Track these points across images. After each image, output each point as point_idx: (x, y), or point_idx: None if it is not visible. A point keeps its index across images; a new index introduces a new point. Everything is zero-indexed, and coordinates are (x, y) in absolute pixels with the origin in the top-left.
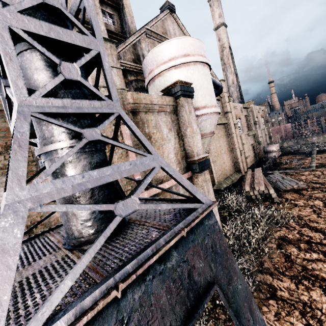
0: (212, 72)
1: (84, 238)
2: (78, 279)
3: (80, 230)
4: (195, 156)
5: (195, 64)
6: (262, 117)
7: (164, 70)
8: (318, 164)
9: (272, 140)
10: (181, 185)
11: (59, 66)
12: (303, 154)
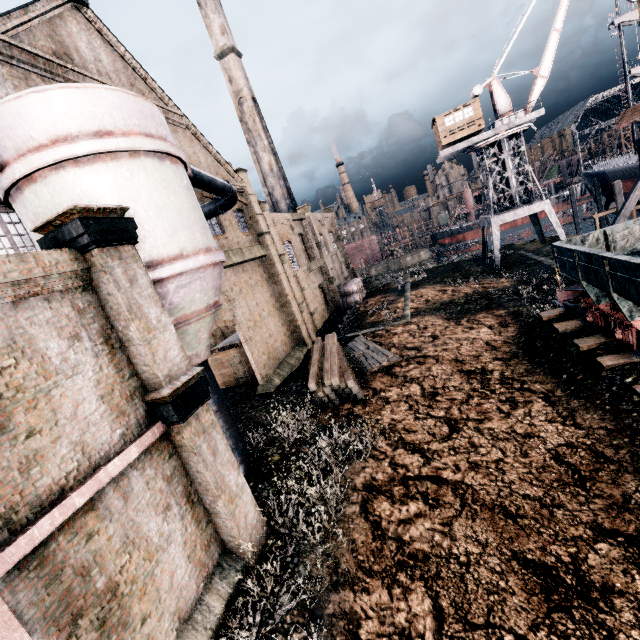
0: (215, 154)
1: None
2: None
3: None
4: (165, 384)
5: (134, 156)
6: (330, 232)
7: (41, 166)
8: (413, 310)
9: (351, 270)
10: None
11: None
12: (395, 291)
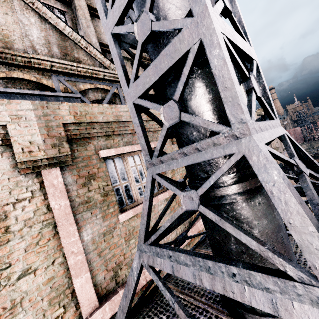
0: None
1: None
2: None
3: None
4: None
5: None
6: None
7: None
8: None
9: None
10: None
11: (250, 81)
12: None
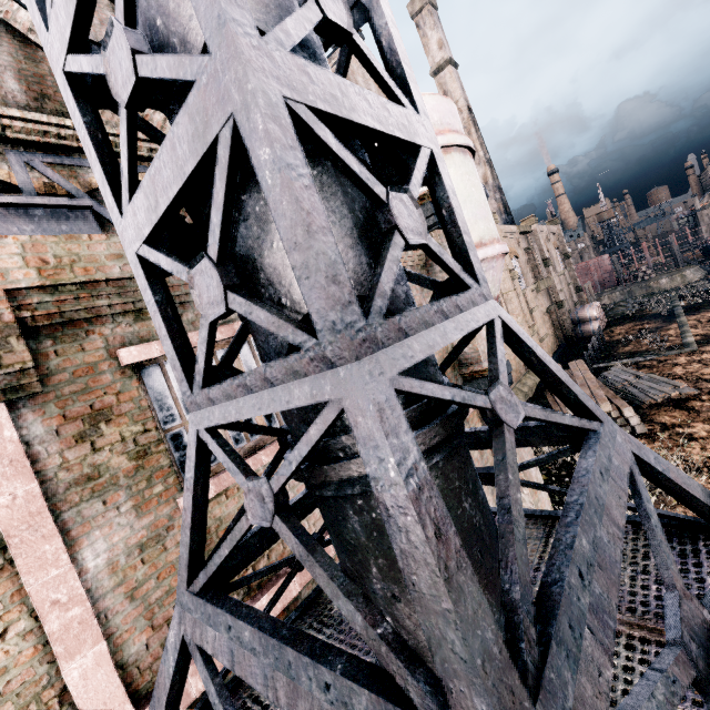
0: None
1: None
2: None
3: None
4: (483, 359)
5: (446, 152)
6: (556, 248)
7: None
8: (699, 337)
9: (582, 294)
10: (686, 498)
11: (391, 209)
12: (657, 317)
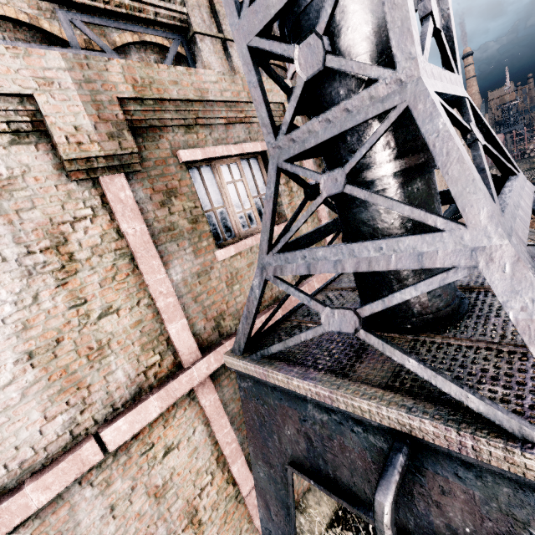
0: None
1: (433, 315)
2: (533, 363)
3: (424, 303)
4: None
5: None
6: None
7: None
8: None
9: None
10: None
11: (429, 1)
12: None
